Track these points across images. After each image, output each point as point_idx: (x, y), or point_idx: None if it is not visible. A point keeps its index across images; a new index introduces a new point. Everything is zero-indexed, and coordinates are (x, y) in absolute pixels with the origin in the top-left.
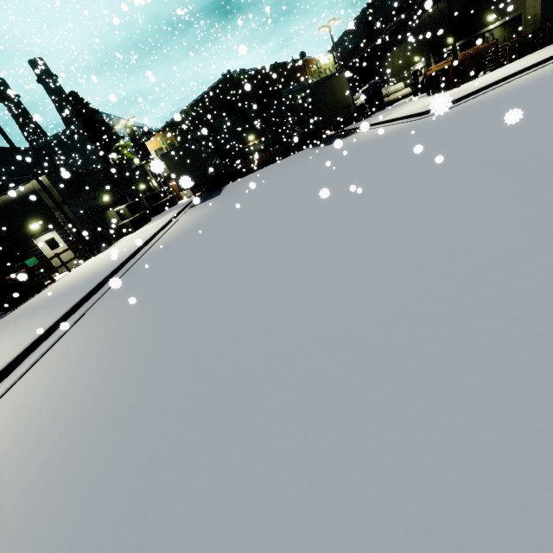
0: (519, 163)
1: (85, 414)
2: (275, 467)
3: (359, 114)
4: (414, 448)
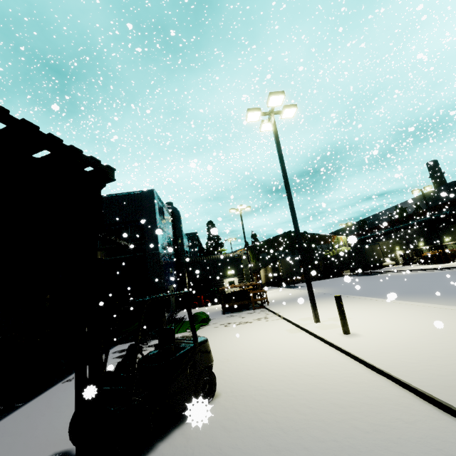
0: None
1: None
2: None
3: (374, 266)
4: None
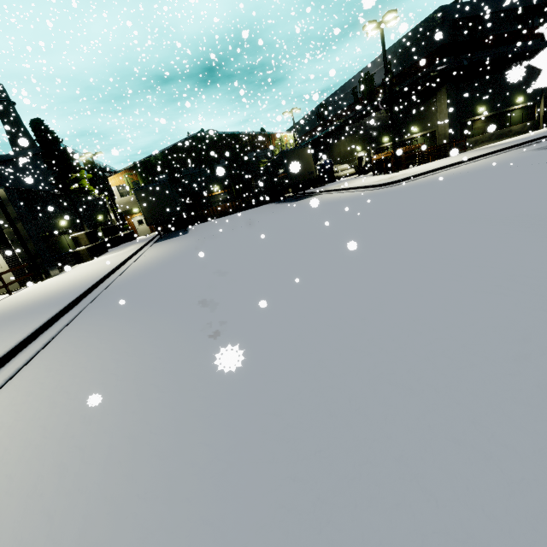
0: (487, 217)
1: (137, 412)
2: (424, 416)
3: (316, 182)
4: (545, 384)
